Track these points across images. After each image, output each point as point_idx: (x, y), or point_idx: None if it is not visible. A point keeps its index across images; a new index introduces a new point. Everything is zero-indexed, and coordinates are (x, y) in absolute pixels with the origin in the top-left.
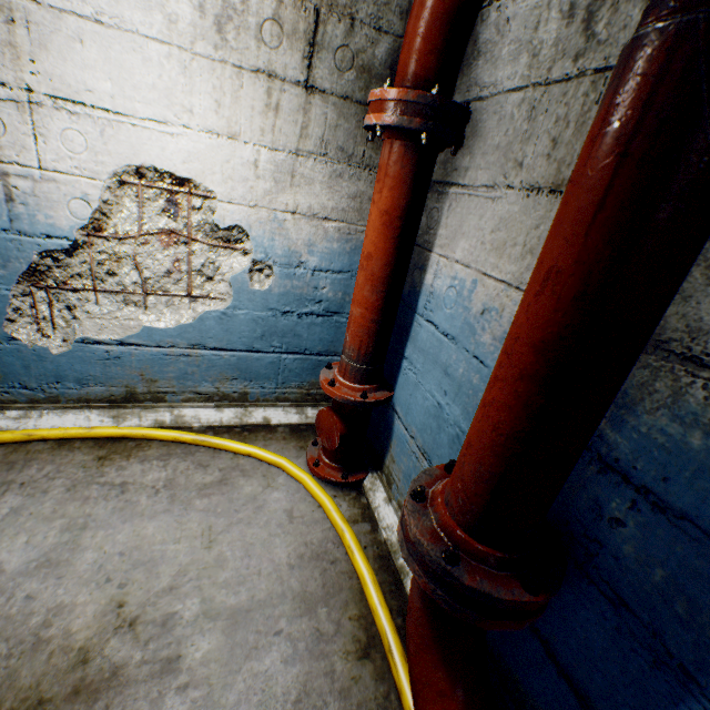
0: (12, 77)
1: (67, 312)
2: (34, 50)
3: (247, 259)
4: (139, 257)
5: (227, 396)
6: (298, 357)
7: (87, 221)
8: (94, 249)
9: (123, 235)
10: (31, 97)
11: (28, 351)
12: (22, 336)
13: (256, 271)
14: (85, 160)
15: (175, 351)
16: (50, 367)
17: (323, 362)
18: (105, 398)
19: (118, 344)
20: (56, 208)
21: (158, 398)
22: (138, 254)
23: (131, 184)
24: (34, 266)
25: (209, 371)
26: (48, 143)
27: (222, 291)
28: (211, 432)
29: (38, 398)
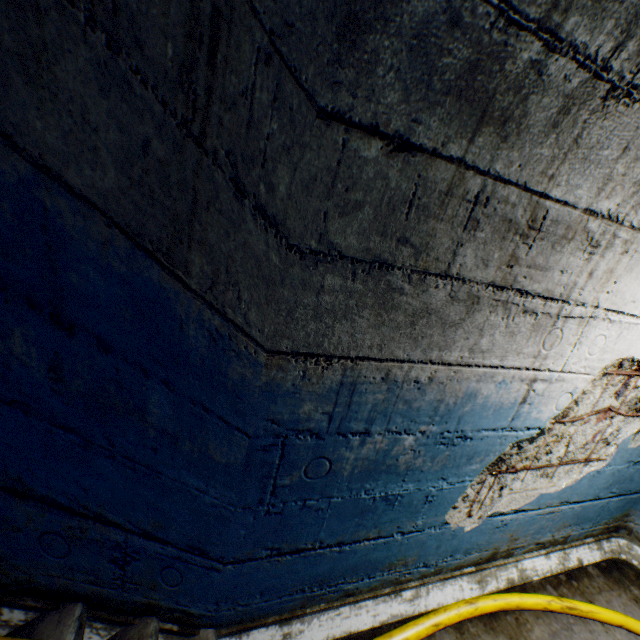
0: (591, 296)
1: (496, 491)
2: (621, 272)
3: (639, 422)
4: (573, 434)
5: (554, 541)
6: (619, 498)
7: (560, 410)
8: (550, 433)
9: (575, 418)
10: (592, 311)
11: (447, 531)
12: (452, 519)
13: (639, 431)
14: (592, 358)
15: (546, 509)
16: (453, 543)
17: (632, 498)
18: (473, 562)
19: (512, 512)
20: (547, 402)
21: (507, 553)
22: (574, 432)
23: (608, 374)
24: (500, 456)
25: (556, 522)
26: (577, 348)
27: (607, 452)
28: (547, 584)
29: (426, 573)
